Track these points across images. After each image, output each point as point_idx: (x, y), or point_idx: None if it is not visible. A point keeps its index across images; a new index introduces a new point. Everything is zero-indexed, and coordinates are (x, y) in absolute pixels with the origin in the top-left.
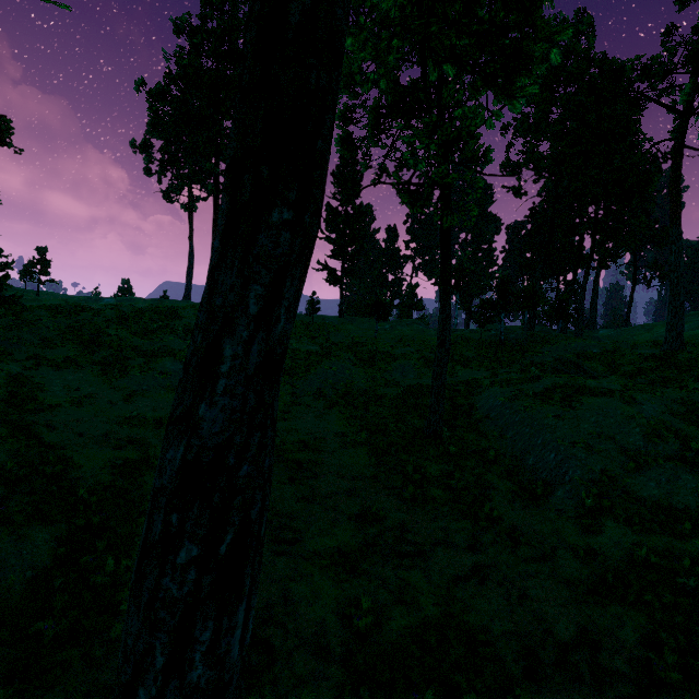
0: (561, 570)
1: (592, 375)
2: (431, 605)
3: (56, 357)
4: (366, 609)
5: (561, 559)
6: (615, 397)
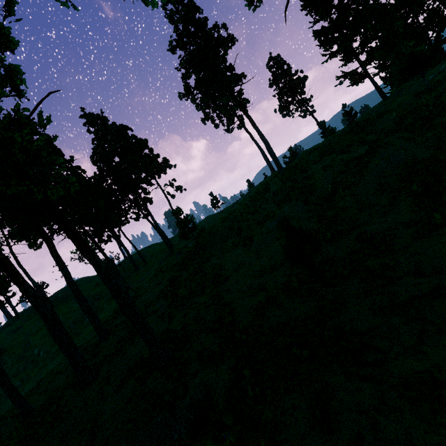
0: None
1: None
2: None
3: (228, 246)
4: None
5: None
6: None
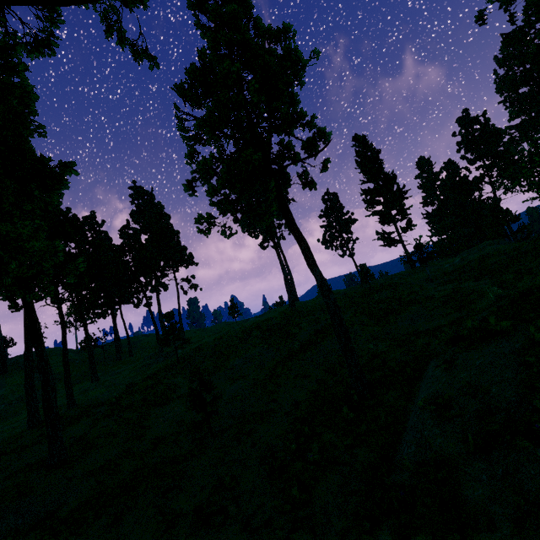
0: None
1: None
2: None
3: (202, 367)
4: None
5: None
6: None
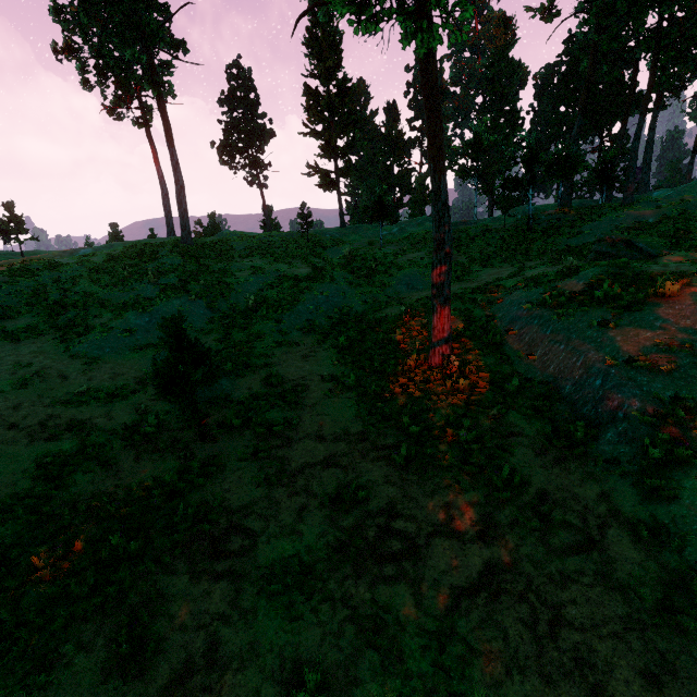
0: (615, 566)
1: (650, 253)
2: (419, 649)
3: (16, 328)
4: (314, 682)
5: (614, 545)
6: (691, 284)
